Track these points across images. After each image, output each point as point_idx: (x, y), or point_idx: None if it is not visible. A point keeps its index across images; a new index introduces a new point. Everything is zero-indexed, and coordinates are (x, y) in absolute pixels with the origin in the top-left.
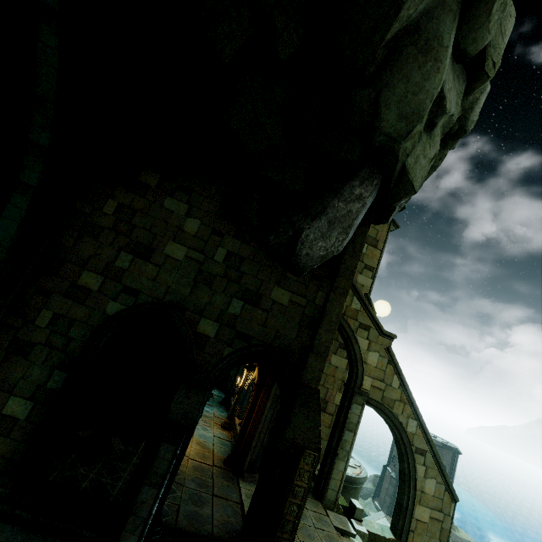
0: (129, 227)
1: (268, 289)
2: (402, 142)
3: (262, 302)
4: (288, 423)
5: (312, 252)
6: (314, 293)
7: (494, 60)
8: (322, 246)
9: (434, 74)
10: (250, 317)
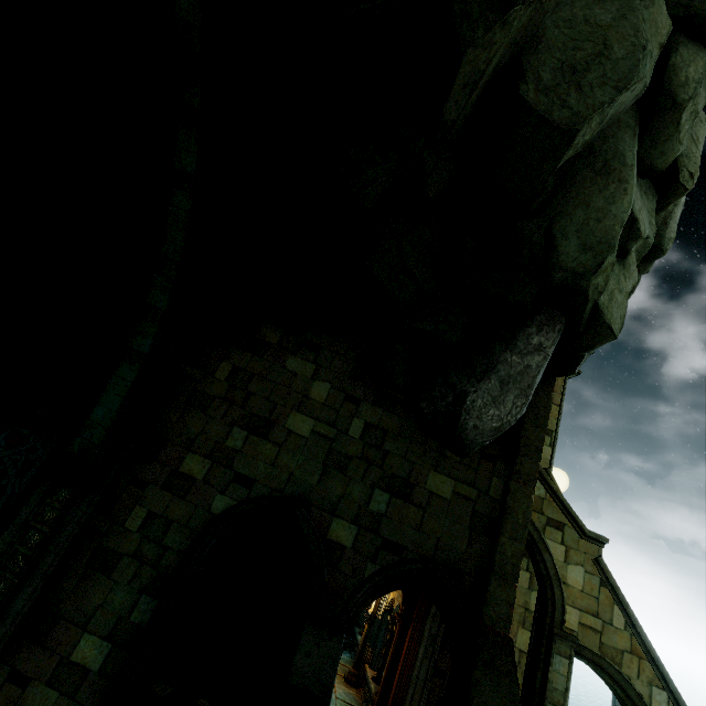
0: (244, 395)
1: (422, 474)
2: (592, 278)
3: (415, 494)
4: (468, 697)
5: (482, 424)
6: (487, 480)
7: (690, 170)
8: (494, 414)
9: (621, 196)
10: (399, 516)
